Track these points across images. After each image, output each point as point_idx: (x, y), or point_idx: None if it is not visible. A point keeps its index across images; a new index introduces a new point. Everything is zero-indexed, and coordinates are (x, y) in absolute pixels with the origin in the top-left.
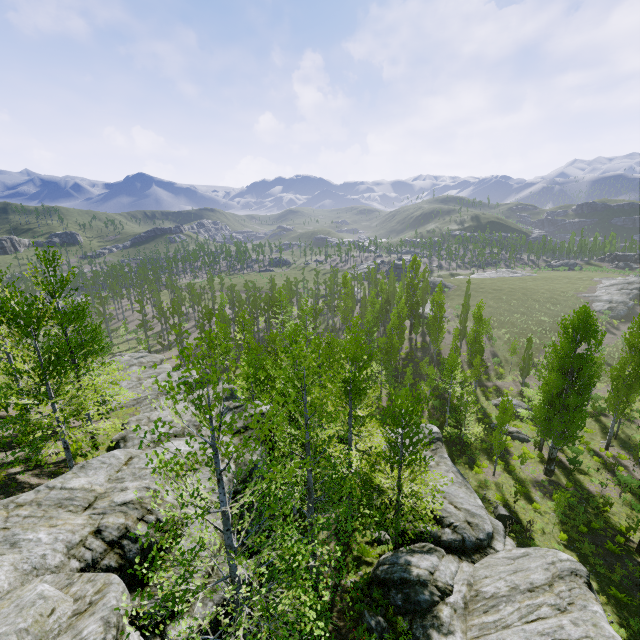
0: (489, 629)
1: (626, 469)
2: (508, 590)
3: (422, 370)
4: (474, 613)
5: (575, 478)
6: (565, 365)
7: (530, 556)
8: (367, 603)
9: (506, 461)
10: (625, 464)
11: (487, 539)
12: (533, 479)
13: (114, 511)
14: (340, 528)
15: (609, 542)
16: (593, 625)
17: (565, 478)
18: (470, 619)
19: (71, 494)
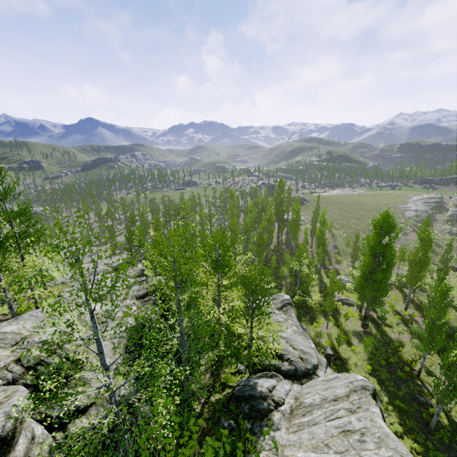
0: (304, 426)
1: (417, 323)
2: (320, 401)
3: (284, 258)
4: (296, 416)
5: (382, 329)
6: (374, 251)
7: (338, 378)
8: (225, 412)
9: (336, 319)
10: (417, 320)
11: (313, 369)
12: (353, 330)
13: (33, 347)
14: (214, 364)
15: (399, 371)
16: (370, 420)
17: (375, 329)
18: (293, 420)
19: (3, 336)
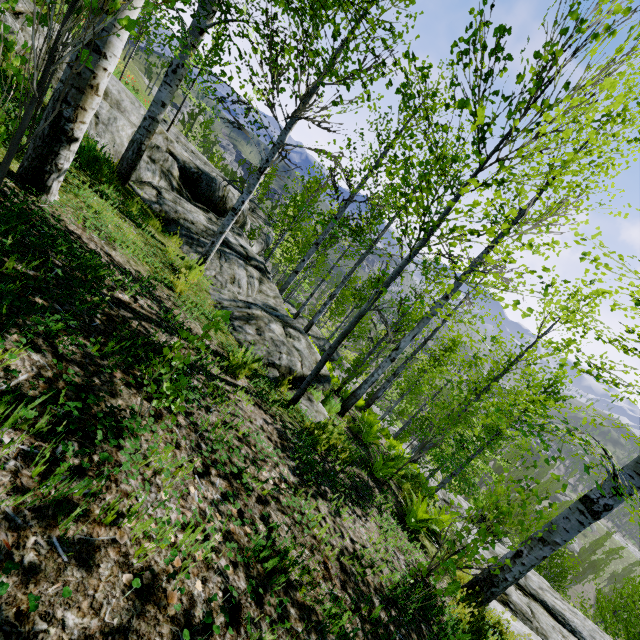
0: None
1: None
2: None
3: None
4: None
5: None
6: None
7: None
8: None
9: None
10: None
11: None
12: None
13: None
14: None
15: None
16: None
17: None
18: None
19: None
